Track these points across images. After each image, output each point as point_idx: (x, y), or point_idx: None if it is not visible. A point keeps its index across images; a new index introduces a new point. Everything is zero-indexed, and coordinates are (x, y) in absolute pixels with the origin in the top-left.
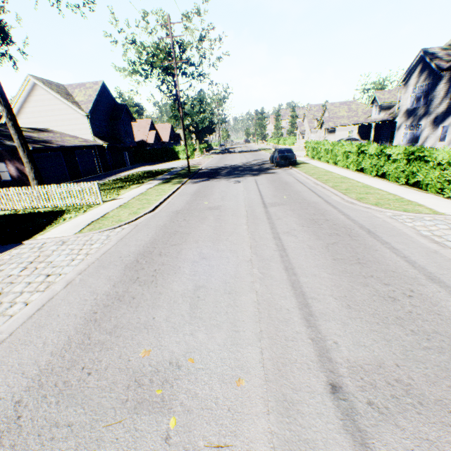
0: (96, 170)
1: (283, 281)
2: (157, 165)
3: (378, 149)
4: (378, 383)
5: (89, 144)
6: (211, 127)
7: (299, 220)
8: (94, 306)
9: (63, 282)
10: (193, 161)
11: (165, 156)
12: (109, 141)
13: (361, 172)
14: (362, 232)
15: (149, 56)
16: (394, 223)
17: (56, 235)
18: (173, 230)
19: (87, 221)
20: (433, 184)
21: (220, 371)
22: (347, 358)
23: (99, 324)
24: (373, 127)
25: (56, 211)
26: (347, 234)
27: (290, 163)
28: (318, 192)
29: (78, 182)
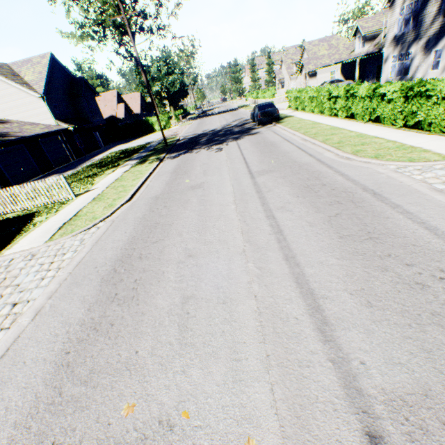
0: (68, 158)
1: (285, 276)
2: (132, 141)
3: (370, 89)
4: (430, 425)
5: (52, 130)
6: (183, 90)
7: (292, 189)
8: (66, 342)
9: (31, 312)
10: (170, 131)
11: (139, 130)
12: (74, 123)
13: (351, 118)
14: (366, 195)
15: (97, 13)
16: (401, 177)
17: (25, 248)
18: (153, 223)
19: (59, 224)
20: (438, 123)
21: (224, 429)
22: (382, 386)
23: (72, 370)
24: (357, 63)
25: (25, 215)
26: (350, 200)
27: (273, 119)
28: (309, 150)
29: (50, 174)
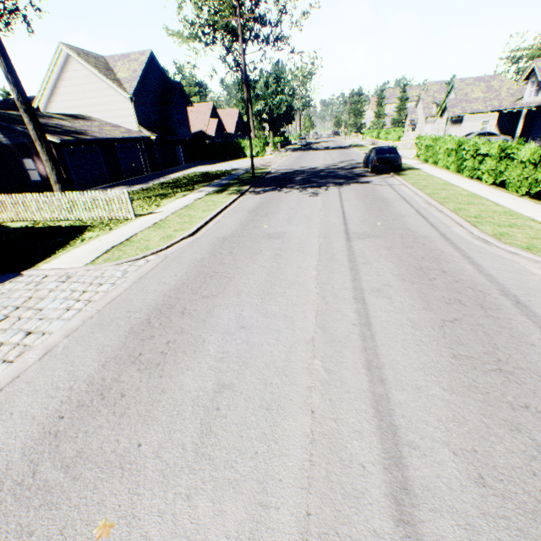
0: (142, 170)
1: (361, 394)
2: (217, 164)
3: (537, 153)
4: None
5: (132, 135)
6: (289, 114)
7: (397, 267)
8: (65, 402)
9: (42, 348)
10: (262, 160)
11: (227, 153)
12: (158, 133)
13: (500, 186)
14: (505, 301)
15: (211, 12)
16: None
17: (63, 265)
18: (210, 270)
19: (107, 246)
20: None
21: None
22: None
23: (58, 444)
24: (522, 115)
25: (77, 227)
26: (478, 303)
27: (392, 169)
28: (431, 218)
29: (118, 185)
